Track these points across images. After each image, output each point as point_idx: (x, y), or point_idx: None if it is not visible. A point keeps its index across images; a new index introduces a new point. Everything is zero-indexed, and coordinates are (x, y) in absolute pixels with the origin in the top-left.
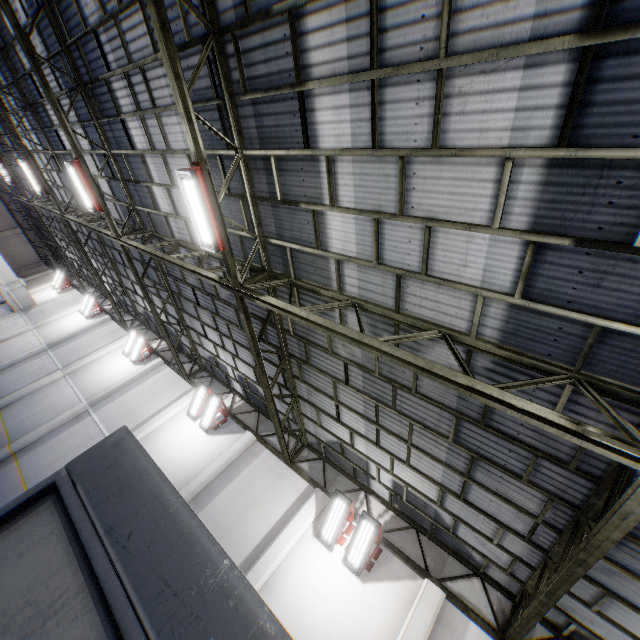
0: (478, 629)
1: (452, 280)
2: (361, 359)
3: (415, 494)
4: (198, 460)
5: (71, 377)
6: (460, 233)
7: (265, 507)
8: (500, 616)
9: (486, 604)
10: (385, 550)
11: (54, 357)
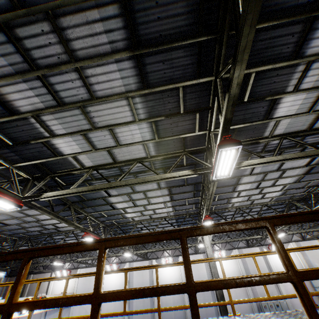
0: (301, 242)
1: None
2: None
3: None
4: (234, 267)
5: None
6: None
7: (258, 259)
8: (300, 237)
9: (298, 237)
10: None
11: None
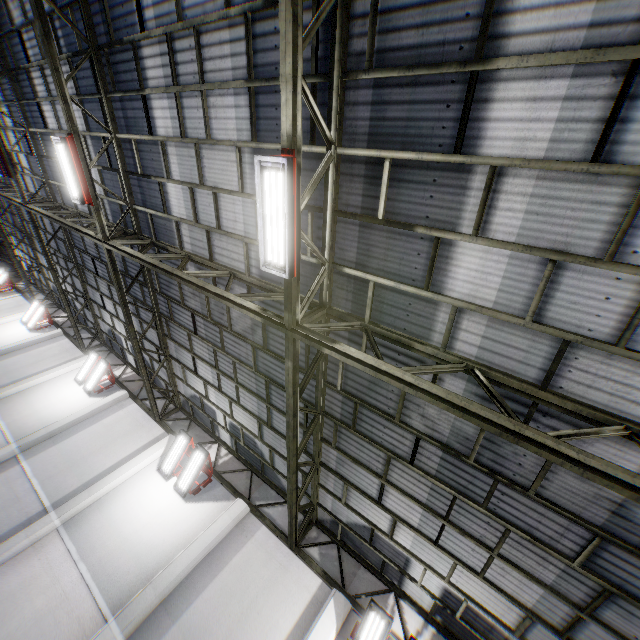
0: None
1: None
2: (447, 437)
3: (478, 611)
4: (171, 539)
5: None
6: None
7: (265, 617)
8: None
9: None
10: None
11: None
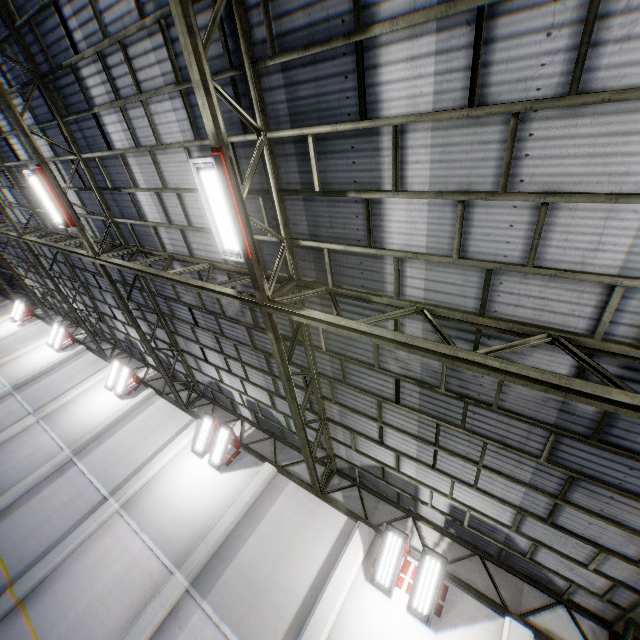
0: None
1: (572, 270)
2: (420, 374)
3: (480, 518)
4: (213, 504)
5: (46, 422)
6: (595, 208)
7: (302, 552)
8: None
9: (579, 637)
10: (451, 586)
11: (23, 400)
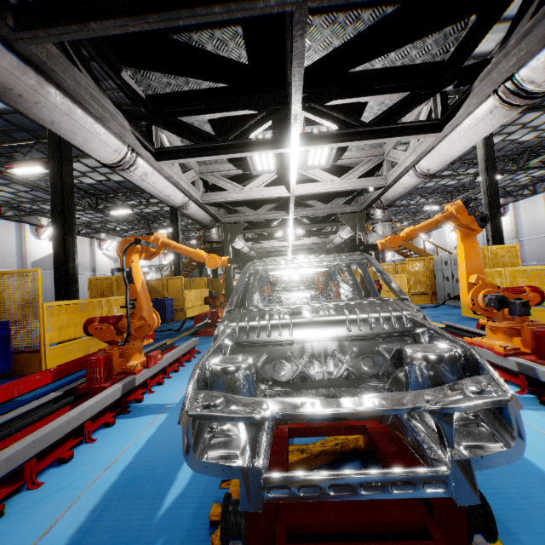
0: None
1: None
2: None
3: None
4: None
5: None
6: None
7: None
8: None
9: None
10: None
11: None
